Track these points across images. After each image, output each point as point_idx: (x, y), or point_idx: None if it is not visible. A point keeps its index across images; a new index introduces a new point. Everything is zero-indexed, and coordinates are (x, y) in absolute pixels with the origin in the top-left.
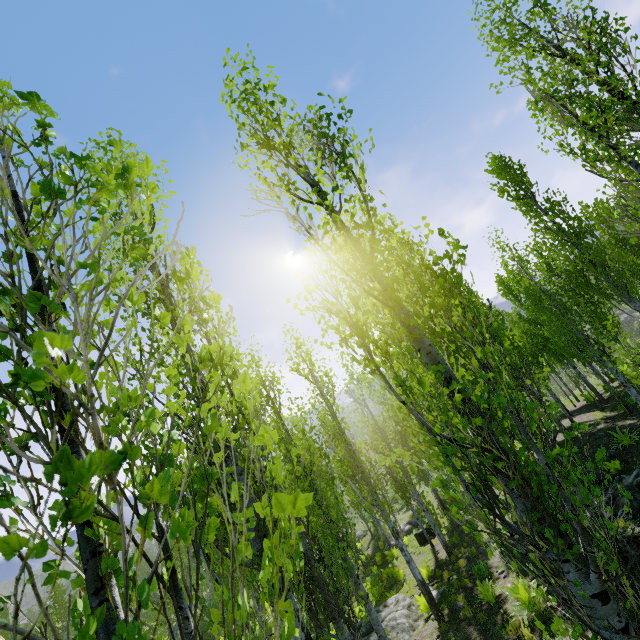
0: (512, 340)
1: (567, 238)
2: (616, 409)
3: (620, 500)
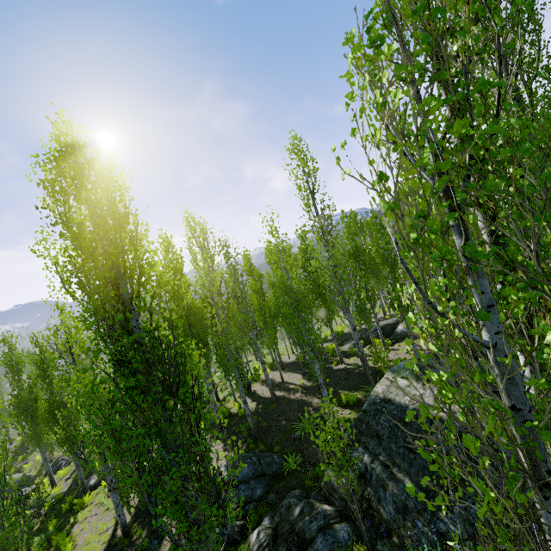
0: (262, 304)
1: (325, 242)
2: (312, 379)
3: (280, 547)
